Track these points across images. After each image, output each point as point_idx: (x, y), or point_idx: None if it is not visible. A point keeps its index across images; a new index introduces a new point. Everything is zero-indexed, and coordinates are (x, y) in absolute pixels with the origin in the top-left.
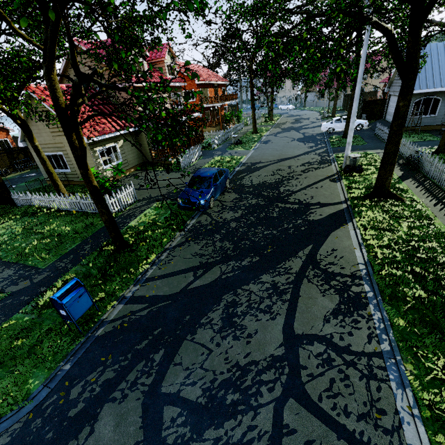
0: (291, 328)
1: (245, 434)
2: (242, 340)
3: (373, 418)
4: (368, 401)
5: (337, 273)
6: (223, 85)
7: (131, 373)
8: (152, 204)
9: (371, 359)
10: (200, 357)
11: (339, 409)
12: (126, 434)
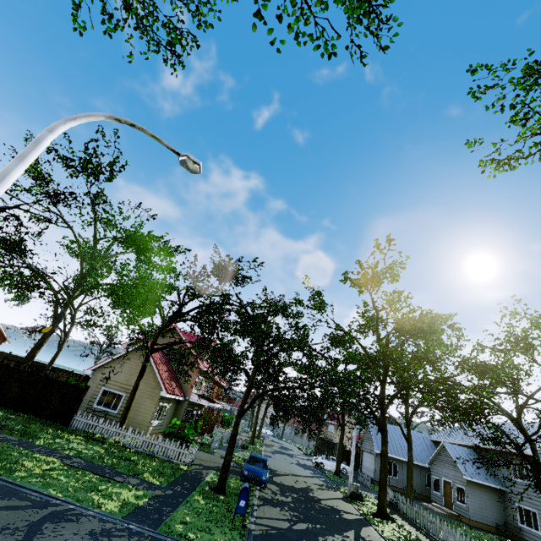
0: None
1: None
2: None
3: None
4: None
5: None
6: (223, 387)
7: None
8: (211, 470)
9: None
10: None
11: None
12: None
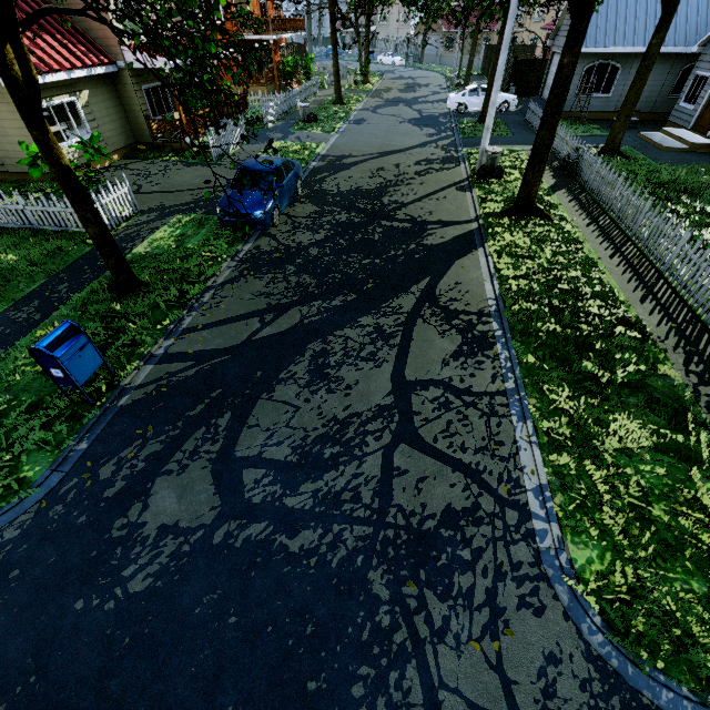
0: (402, 375)
1: (350, 482)
2: (339, 393)
3: (491, 450)
4: (487, 436)
5: (461, 311)
6: None
7: (187, 443)
8: (169, 218)
9: (494, 398)
10: (284, 415)
11: (456, 446)
12: (197, 502)
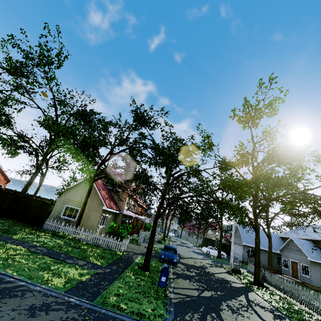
0: (262, 318)
1: None
2: (246, 317)
3: None
4: None
5: (264, 306)
6: (144, 208)
7: (207, 317)
8: (138, 255)
9: None
10: (233, 319)
11: None
12: None
